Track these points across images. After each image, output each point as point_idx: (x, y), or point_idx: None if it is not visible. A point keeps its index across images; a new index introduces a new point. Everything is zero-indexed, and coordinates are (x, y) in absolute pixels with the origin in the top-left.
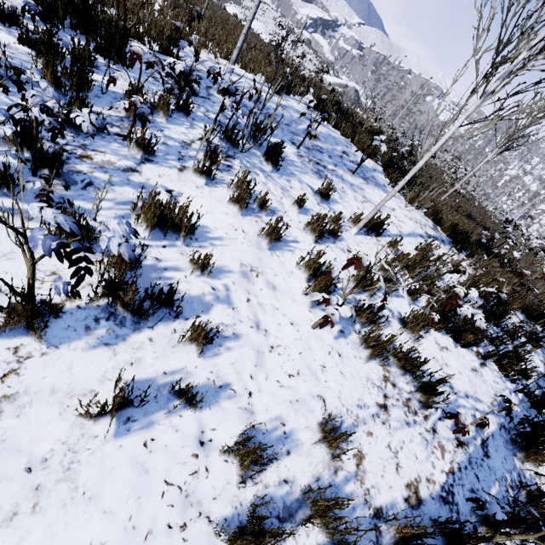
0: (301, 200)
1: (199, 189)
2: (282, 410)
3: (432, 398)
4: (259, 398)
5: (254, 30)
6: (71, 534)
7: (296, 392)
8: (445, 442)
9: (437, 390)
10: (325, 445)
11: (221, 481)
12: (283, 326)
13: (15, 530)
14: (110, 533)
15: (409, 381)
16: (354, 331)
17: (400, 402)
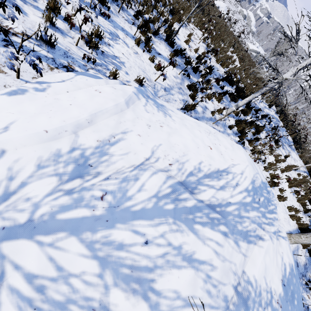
0: (284, 160)
1: (270, 156)
2: (289, 205)
3: (308, 211)
4: (287, 202)
5: (219, 7)
6: (280, 210)
7: (290, 203)
8: (307, 220)
9: (309, 210)
10: (295, 212)
11: (287, 211)
12: (286, 191)
13: (277, 207)
14: (282, 211)
15: (302, 208)
16: (294, 195)
17: (301, 210)
